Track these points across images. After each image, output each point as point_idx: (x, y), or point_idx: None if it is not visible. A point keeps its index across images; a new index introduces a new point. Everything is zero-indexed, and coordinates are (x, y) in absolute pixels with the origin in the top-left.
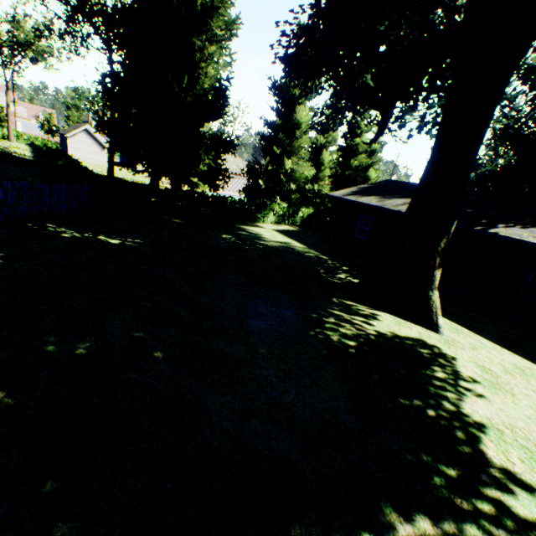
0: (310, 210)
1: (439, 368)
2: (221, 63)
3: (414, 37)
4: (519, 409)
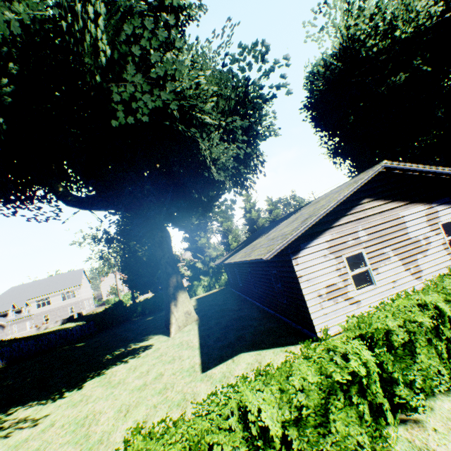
0: None
1: (131, 356)
2: None
3: None
4: (135, 363)
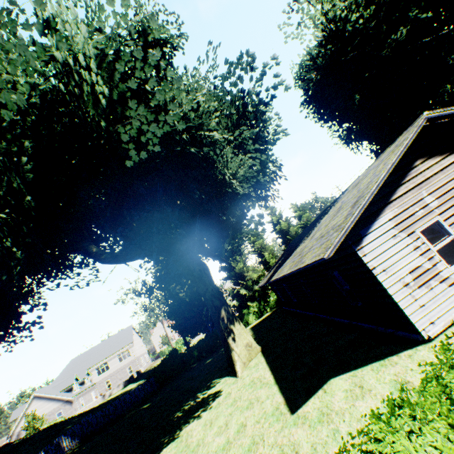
0: None
1: (202, 408)
2: None
3: None
4: (209, 416)
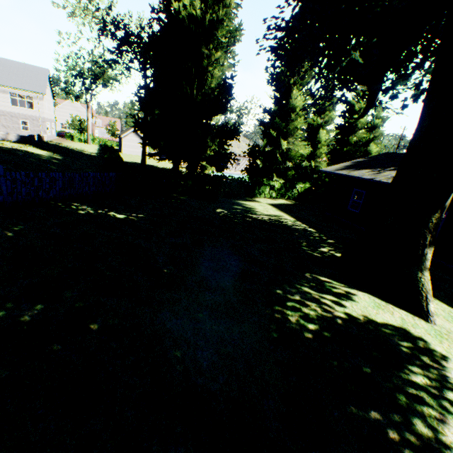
0: (306, 185)
1: (419, 370)
2: (225, 65)
3: (399, 2)
4: None
